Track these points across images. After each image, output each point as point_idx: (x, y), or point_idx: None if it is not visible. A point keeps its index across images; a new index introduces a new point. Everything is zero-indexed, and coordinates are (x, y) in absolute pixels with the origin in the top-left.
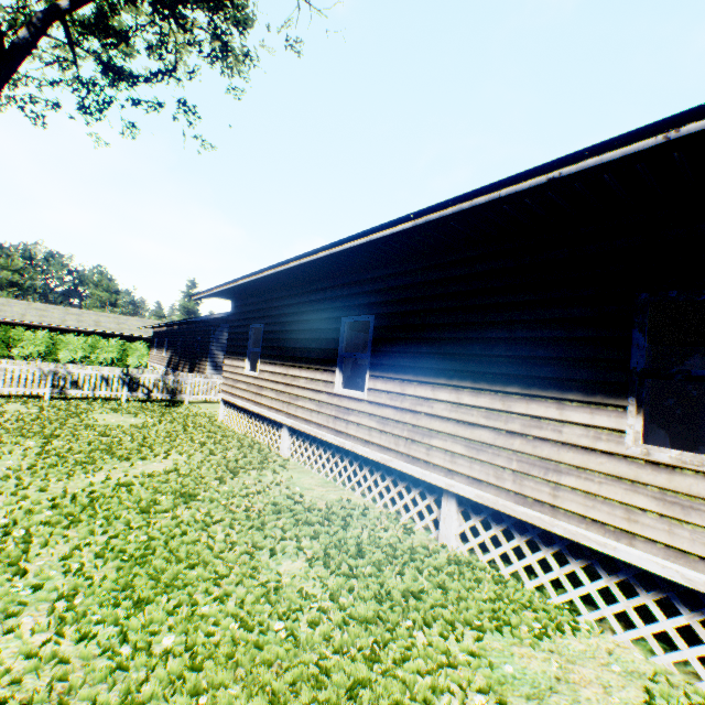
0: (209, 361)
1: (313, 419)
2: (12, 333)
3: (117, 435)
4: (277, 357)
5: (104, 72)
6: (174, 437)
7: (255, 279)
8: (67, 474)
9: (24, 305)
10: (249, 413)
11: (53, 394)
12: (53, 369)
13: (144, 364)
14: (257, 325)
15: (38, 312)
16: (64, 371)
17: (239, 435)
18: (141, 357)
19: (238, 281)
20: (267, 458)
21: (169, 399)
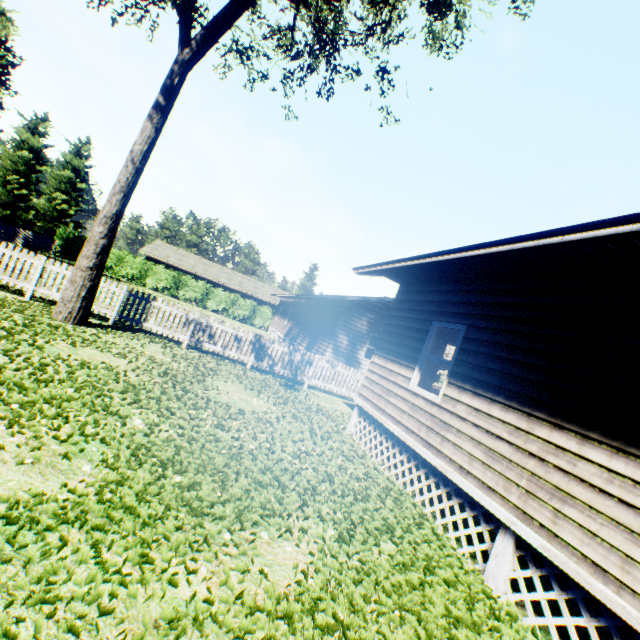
0: (331, 344)
1: (636, 585)
2: (183, 278)
3: (237, 432)
4: (496, 388)
5: (316, 35)
6: (304, 460)
7: (529, 246)
8: (147, 543)
9: (196, 259)
10: (405, 449)
11: (190, 343)
12: (197, 318)
13: (266, 326)
14: (448, 324)
15: (203, 266)
16: (205, 322)
17: (386, 480)
18: (265, 320)
19: (469, 250)
20: (473, 596)
21: (287, 374)
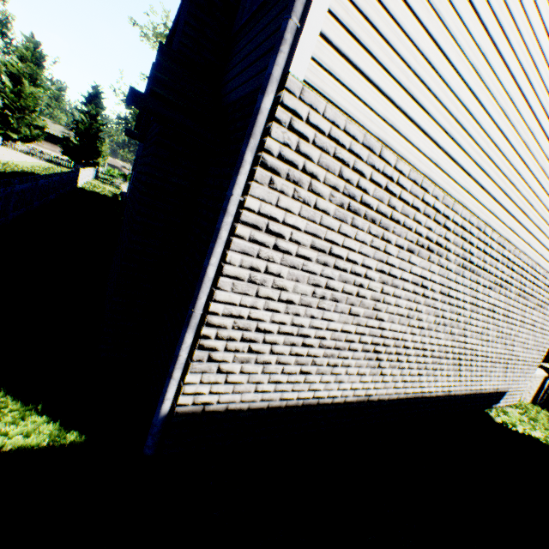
0: None
1: None
2: None
3: None
4: None
5: None
6: None
7: None
8: None
9: None
10: None
11: None
12: None
13: None
14: None
15: None
16: None
17: None
18: None
19: None
20: None
21: None
